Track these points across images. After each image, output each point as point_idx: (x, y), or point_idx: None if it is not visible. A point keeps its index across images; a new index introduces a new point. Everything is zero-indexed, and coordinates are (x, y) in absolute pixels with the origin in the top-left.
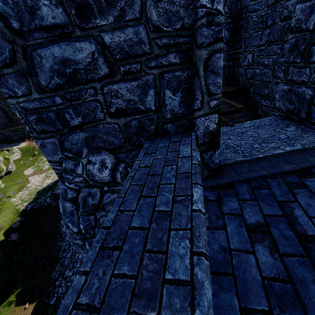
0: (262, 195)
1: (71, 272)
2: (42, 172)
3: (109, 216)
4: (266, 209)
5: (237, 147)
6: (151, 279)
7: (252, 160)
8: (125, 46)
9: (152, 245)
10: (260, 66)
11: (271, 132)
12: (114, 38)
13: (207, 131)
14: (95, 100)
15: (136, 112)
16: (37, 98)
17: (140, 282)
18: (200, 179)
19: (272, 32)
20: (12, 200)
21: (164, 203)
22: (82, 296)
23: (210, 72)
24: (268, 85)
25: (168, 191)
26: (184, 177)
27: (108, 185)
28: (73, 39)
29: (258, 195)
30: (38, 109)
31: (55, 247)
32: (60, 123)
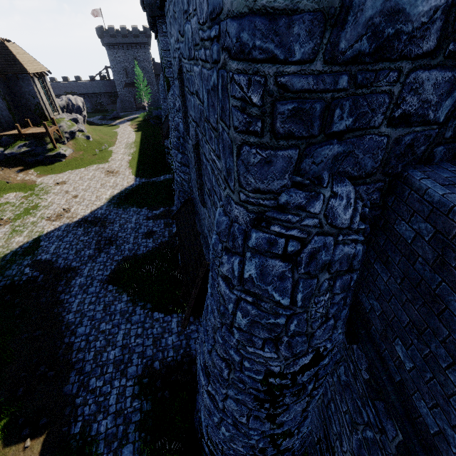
0: None
1: (101, 381)
2: (3, 223)
3: None
4: None
5: None
6: None
7: None
8: None
9: None
10: None
11: None
12: None
13: None
14: (388, 91)
15: (420, 122)
16: (316, 72)
17: None
18: None
19: None
20: None
21: None
22: None
23: None
24: None
25: None
26: None
27: (341, 232)
28: None
29: None
30: (305, 91)
31: (61, 347)
32: (320, 124)
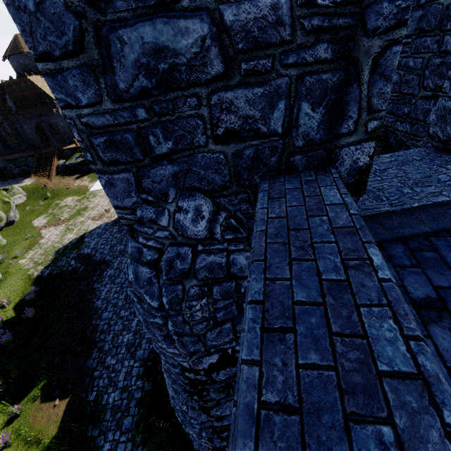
0: (426, 259)
1: (115, 360)
2: (60, 223)
3: (255, 287)
4: (435, 280)
5: (378, 192)
6: (360, 371)
7: (404, 210)
8: (255, 28)
9: (339, 326)
10: (400, 69)
11: (425, 170)
12: (239, 14)
13: (355, 167)
14: (196, 115)
15: (254, 136)
16: (109, 110)
17: (344, 375)
18: (370, 236)
19: (427, 16)
20: (19, 262)
21: (332, 269)
22: (266, 393)
23: (379, 76)
24: (411, 100)
25: (331, 253)
26: (347, 233)
27: (202, 243)
28: (175, 13)
29: (421, 260)
30: (109, 126)
31: (89, 327)
32: (140, 149)
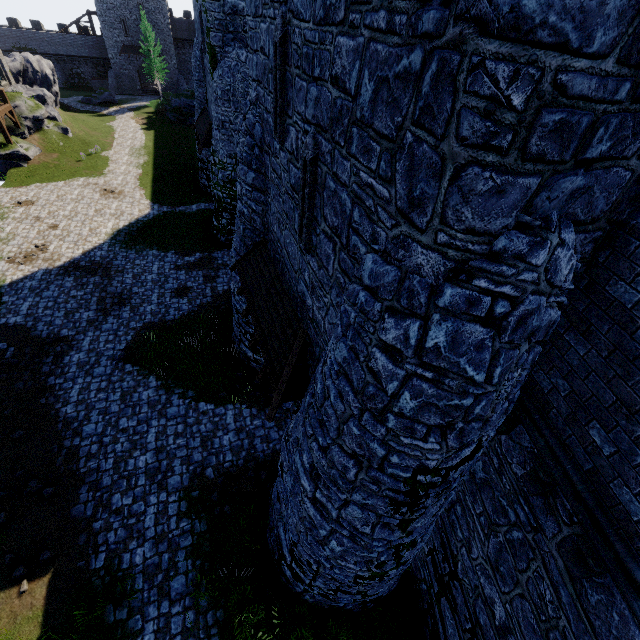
0: None
1: (129, 497)
2: None
3: None
4: None
5: None
6: None
7: None
8: None
9: None
10: None
11: None
12: None
13: None
14: None
15: None
16: (603, 72)
17: None
18: None
19: None
20: None
21: None
22: None
23: None
24: None
25: None
26: None
27: (551, 292)
28: None
29: None
30: (581, 98)
31: (60, 453)
32: (577, 145)
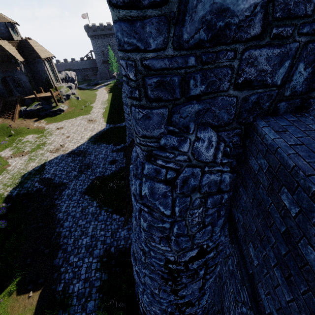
0: None
1: (77, 258)
2: (24, 154)
3: None
4: None
5: None
6: None
7: None
8: (292, 2)
9: None
10: None
11: None
12: None
13: None
14: (229, 66)
15: (261, 86)
16: (169, 56)
17: None
18: None
19: None
20: None
21: None
22: None
23: None
24: None
25: None
26: None
27: (207, 165)
28: None
29: None
30: (164, 69)
31: (54, 234)
32: (180, 90)
